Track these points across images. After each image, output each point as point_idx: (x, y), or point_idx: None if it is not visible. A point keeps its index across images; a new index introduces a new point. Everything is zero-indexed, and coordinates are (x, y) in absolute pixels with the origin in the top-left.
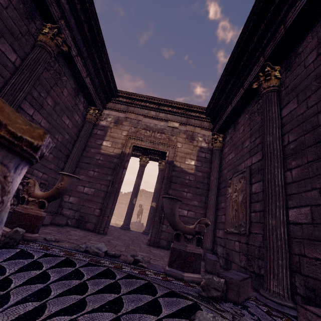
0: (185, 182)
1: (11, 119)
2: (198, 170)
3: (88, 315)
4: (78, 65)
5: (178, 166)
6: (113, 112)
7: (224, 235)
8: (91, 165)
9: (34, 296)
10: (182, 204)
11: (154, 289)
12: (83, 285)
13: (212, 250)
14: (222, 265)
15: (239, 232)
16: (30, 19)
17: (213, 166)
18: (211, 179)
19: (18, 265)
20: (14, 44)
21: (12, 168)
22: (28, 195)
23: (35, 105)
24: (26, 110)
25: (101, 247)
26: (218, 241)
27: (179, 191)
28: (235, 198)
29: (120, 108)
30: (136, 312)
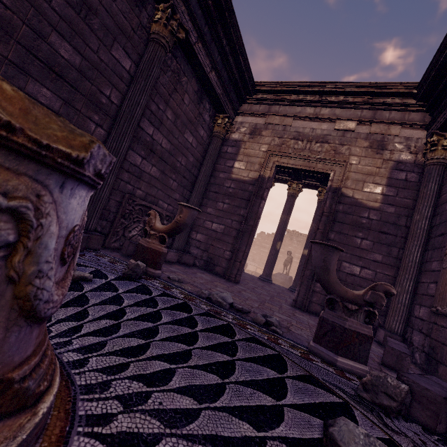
0: (361, 222)
1: (40, 123)
2: (389, 202)
3: (189, 369)
4: (200, 55)
5: (349, 195)
6: (248, 117)
7: (429, 317)
8: (219, 195)
9: (141, 333)
10: (351, 257)
11: (283, 365)
12: (193, 335)
13: (402, 335)
14: (419, 363)
15: None
16: (140, 5)
17: (421, 195)
18: (415, 218)
19: (135, 299)
20: (127, 47)
21: (55, 187)
22: (150, 228)
23: (155, 121)
24: (146, 129)
25: (226, 297)
26: (416, 323)
27: (348, 236)
28: None
29: (258, 110)
30: (249, 385)
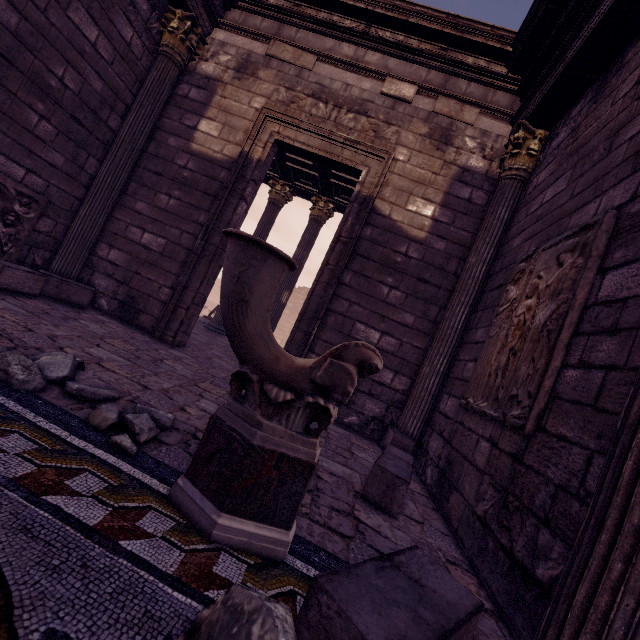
0: (394, 260)
1: None
2: (440, 233)
3: None
4: None
5: (384, 213)
6: (238, 37)
7: (457, 414)
8: (163, 180)
9: None
10: (371, 315)
11: None
12: None
13: (418, 439)
14: (428, 483)
15: (503, 420)
16: None
17: (485, 226)
18: (470, 262)
19: None
20: None
21: None
22: None
23: None
24: None
25: (56, 365)
26: (438, 421)
27: (372, 280)
28: (524, 316)
29: (259, 27)
30: None
